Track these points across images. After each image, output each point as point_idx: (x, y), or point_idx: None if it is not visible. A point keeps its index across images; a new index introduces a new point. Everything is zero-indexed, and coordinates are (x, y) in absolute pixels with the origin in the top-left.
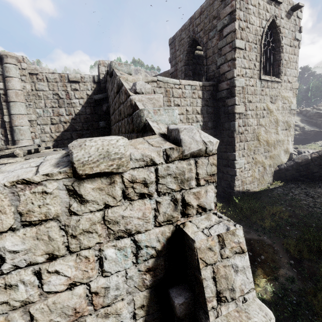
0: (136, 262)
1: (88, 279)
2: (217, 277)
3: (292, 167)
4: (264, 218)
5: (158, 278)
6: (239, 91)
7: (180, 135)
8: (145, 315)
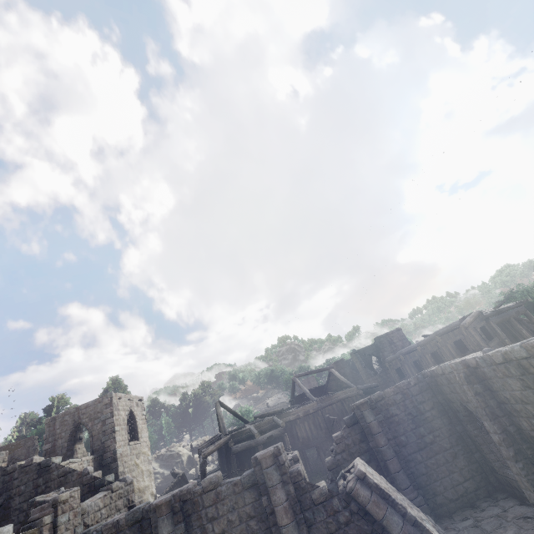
0: None
1: None
2: None
3: None
4: None
5: None
6: (119, 456)
7: (126, 479)
8: None
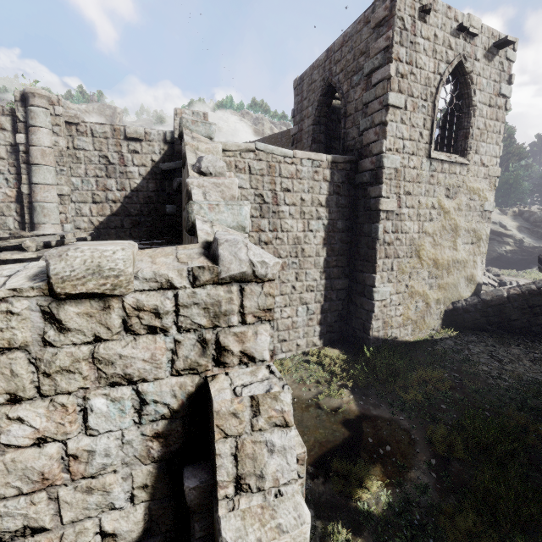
0: (138, 422)
1: (64, 435)
2: (239, 455)
3: (474, 308)
4: (409, 386)
5: (172, 449)
6: (389, 175)
7: (218, 249)
8: (149, 499)
